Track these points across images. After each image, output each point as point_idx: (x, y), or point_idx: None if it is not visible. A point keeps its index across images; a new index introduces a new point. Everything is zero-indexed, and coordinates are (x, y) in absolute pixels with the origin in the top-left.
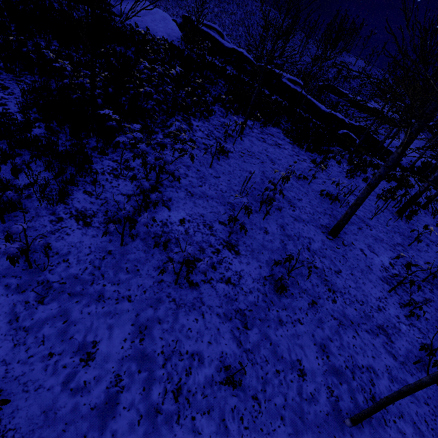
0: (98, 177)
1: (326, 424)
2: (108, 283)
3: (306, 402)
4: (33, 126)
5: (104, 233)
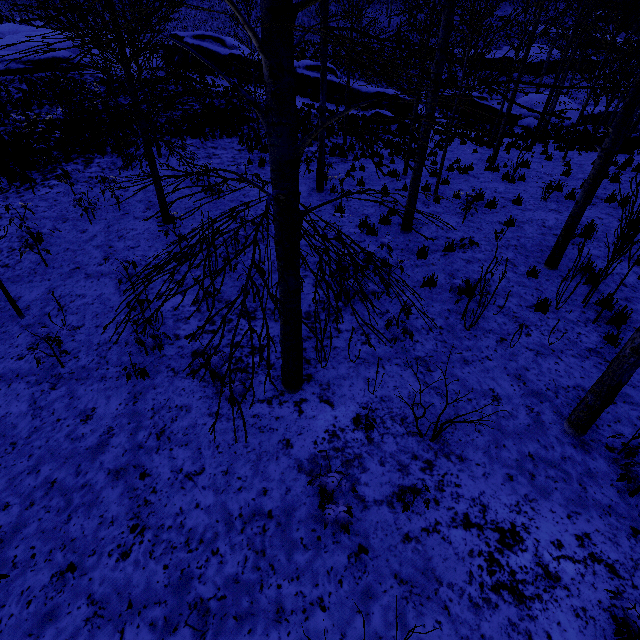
0: None
1: (5, 319)
2: None
3: (0, 312)
4: None
5: None
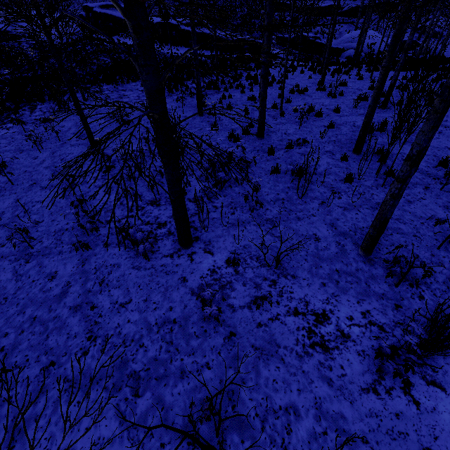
0: None
1: None
2: None
3: None
4: None
5: None
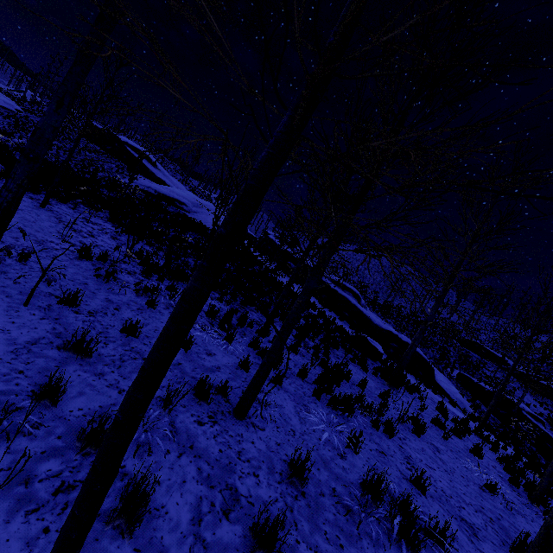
0: None
1: None
2: None
3: None
4: None
5: None
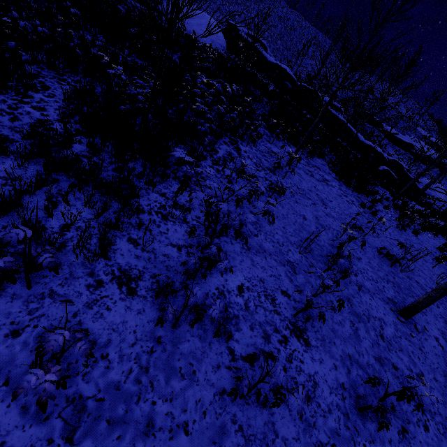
0: (144, 218)
1: None
2: (158, 399)
3: None
4: (73, 141)
5: (159, 320)
